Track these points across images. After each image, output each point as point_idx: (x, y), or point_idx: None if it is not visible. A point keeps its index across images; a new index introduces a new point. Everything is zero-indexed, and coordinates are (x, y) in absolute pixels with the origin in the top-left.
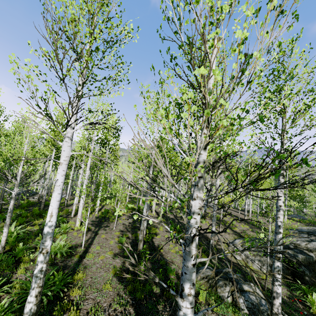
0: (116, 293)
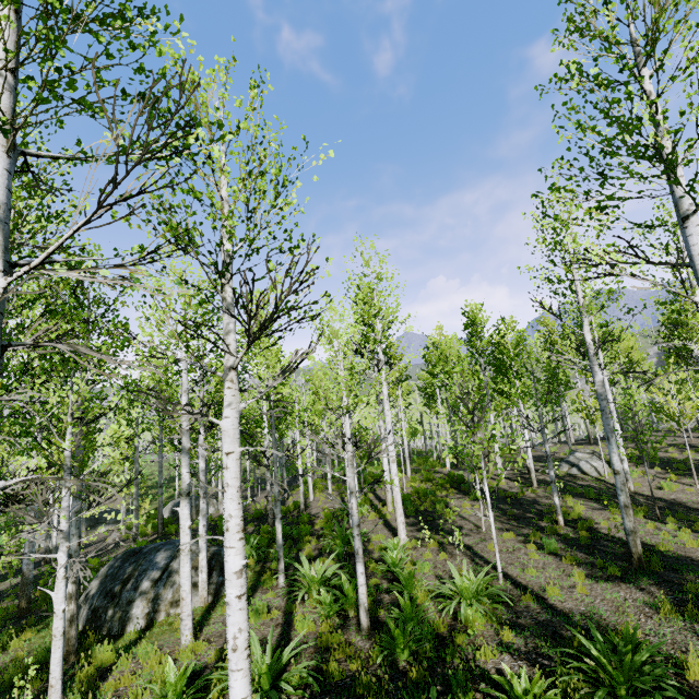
0: None
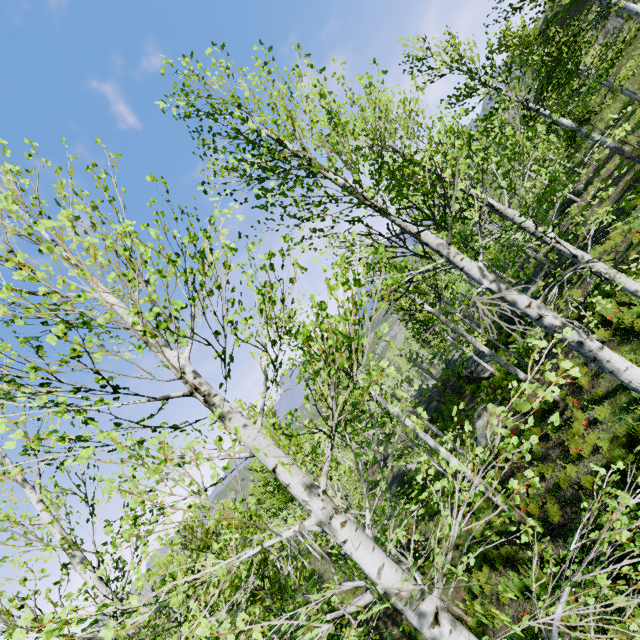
0: None
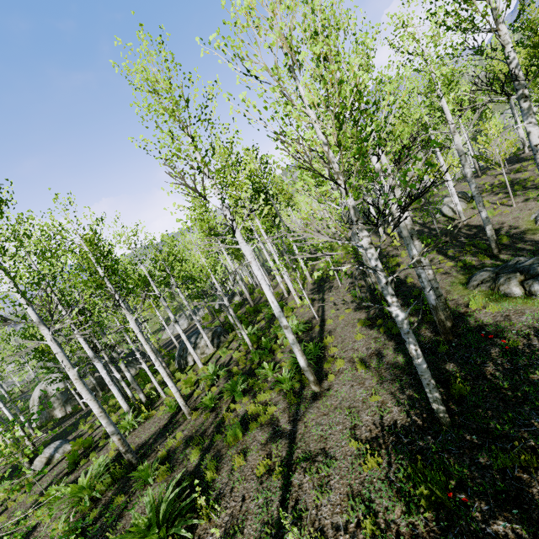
0: (370, 338)
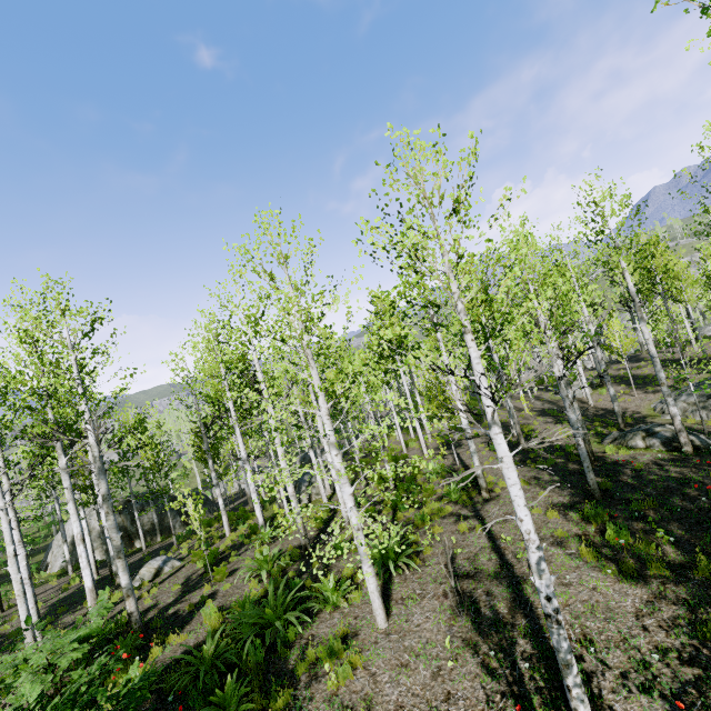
0: (523, 471)
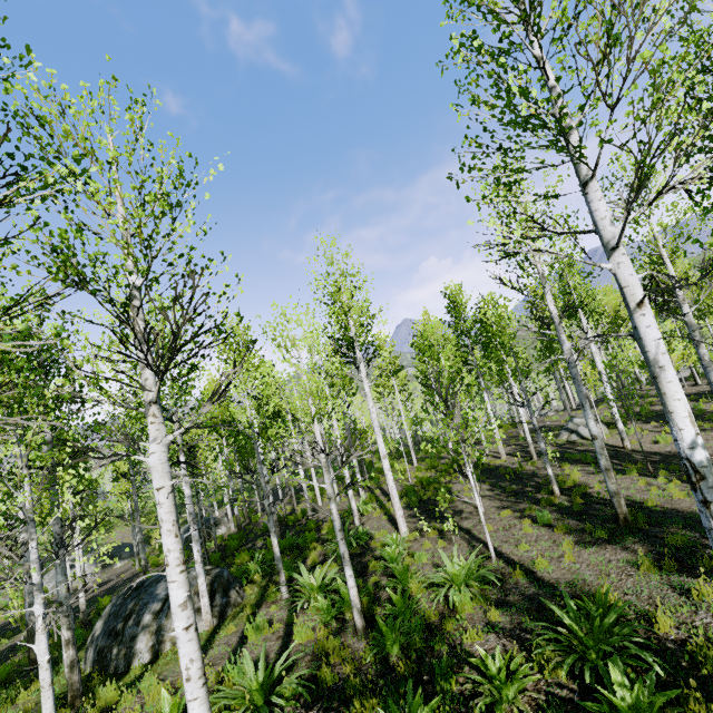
0: None
